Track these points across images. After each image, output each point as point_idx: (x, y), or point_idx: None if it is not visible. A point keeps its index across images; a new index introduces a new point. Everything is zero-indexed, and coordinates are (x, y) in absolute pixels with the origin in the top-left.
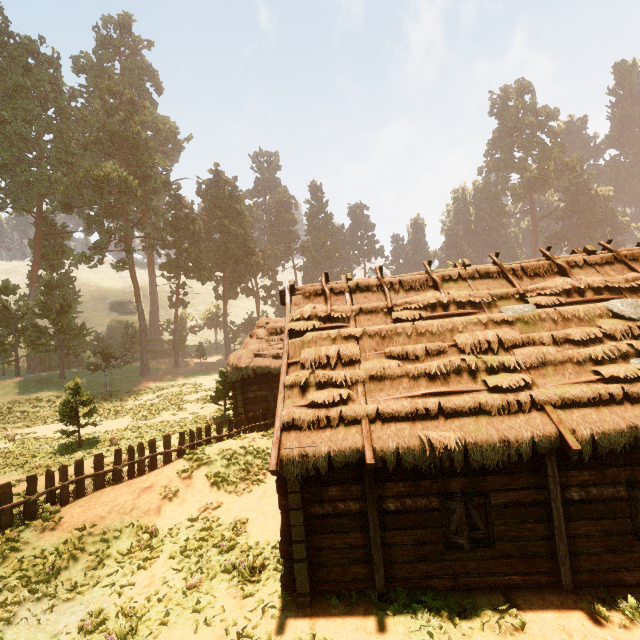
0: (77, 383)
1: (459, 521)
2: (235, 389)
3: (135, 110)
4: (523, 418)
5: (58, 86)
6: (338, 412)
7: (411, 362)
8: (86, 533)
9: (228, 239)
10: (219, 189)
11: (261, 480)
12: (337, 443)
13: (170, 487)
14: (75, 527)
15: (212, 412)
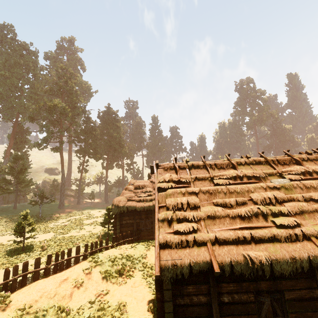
0: (27, 212)
1: (267, 310)
2: (115, 218)
3: (72, 77)
4: (300, 244)
5: (36, 64)
6: (193, 237)
7: (228, 208)
8: (25, 312)
9: (111, 139)
10: (109, 115)
11: (131, 275)
12: (194, 257)
13: (78, 279)
14: (18, 308)
15: (101, 231)
